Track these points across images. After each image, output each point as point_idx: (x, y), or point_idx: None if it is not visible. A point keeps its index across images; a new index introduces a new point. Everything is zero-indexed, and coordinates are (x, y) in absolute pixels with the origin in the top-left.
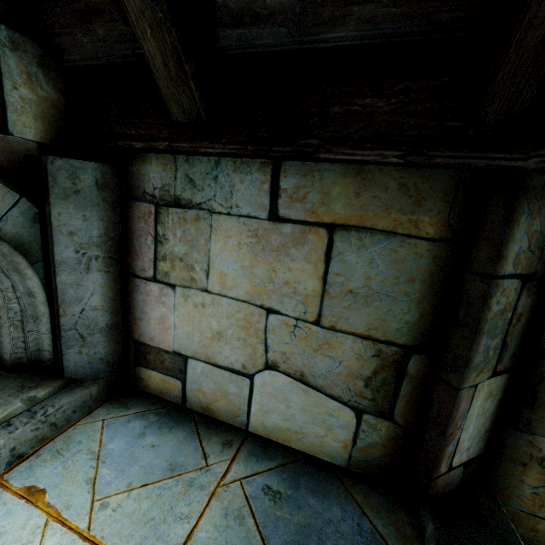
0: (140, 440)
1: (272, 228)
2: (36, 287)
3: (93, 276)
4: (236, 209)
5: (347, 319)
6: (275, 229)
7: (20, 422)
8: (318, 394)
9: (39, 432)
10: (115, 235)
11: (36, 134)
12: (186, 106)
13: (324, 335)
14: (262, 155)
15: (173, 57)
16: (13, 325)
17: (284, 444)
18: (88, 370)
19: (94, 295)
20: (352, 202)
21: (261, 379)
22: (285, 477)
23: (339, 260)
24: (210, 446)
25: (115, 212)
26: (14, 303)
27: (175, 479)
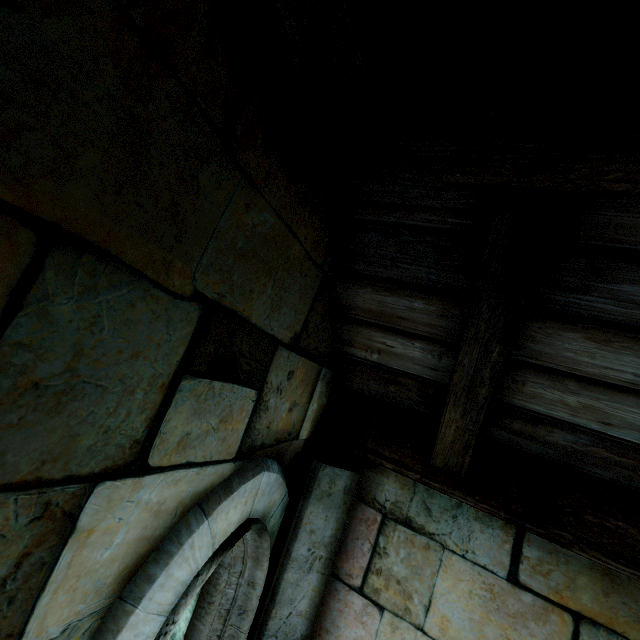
0: None
1: (510, 590)
2: (262, 579)
3: (311, 576)
4: (472, 554)
5: None
6: (513, 592)
7: None
8: None
9: None
10: (341, 536)
11: (307, 433)
12: (451, 463)
13: None
14: (514, 525)
15: (463, 443)
16: (218, 613)
17: None
18: None
19: (304, 597)
20: (600, 598)
21: None
22: None
23: None
24: None
25: (348, 514)
26: (231, 588)
27: None
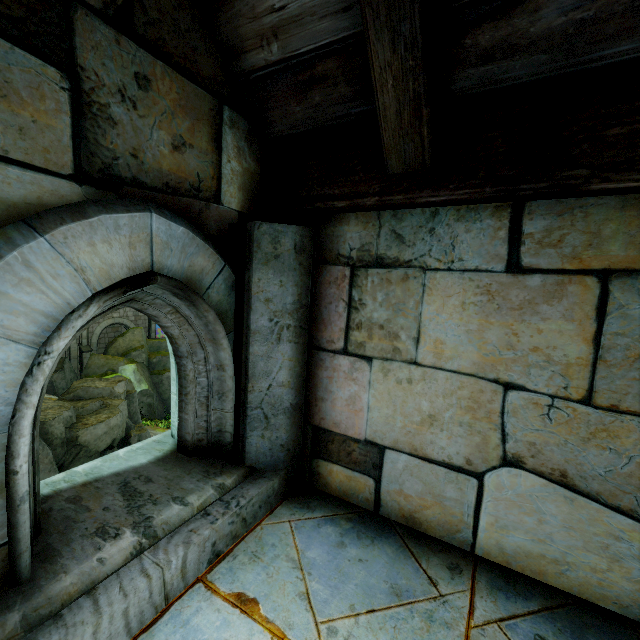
0: (341, 551)
1: (512, 282)
2: (228, 359)
3: (283, 347)
4: (459, 263)
5: (639, 396)
6: (516, 282)
7: (216, 512)
8: (592, 505)
9: (233, 526)
10: (307, 302)
11: (238, 203)
12: (409, 155)
13: (598, 419)
14: (504, 196)
15: (411, 104)
16: (198, 402)
17: (535, 577)
18: (268, 458)
19: (281, 369)
20: (638, 240)
21: (494, 479)
22: (561, 627)
23: (619, 315)
24: (433, 569)
25: (309, 277)
26: (202, 377)
27: (407, 609)
